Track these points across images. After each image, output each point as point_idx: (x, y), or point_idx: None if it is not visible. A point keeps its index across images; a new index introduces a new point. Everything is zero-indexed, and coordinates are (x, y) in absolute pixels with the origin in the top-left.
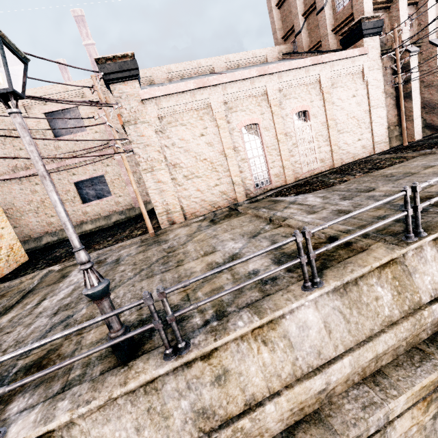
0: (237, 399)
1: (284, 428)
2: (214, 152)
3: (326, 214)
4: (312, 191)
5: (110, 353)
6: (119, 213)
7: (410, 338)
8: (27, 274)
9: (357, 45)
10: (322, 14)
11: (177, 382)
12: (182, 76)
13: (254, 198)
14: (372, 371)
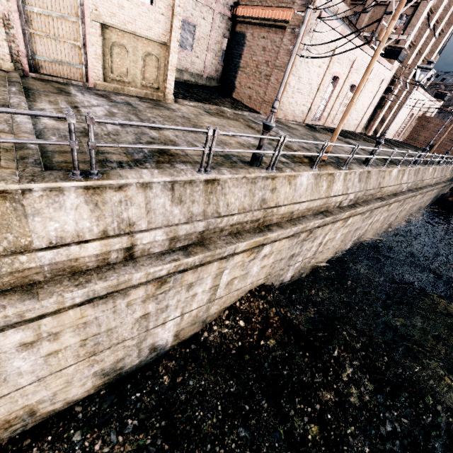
0: (382, 184)
1: (377, 197)
2: (316, 83)
3: None
4: (347, 138)
5: (360, 163)
6: (190, 74)
7: (394, 191)
8: (189, 100)
9: (391, 61)
10: (387, 17)
11: (381, 174)
12: None
13: (315, 126)
14: (387, 195)
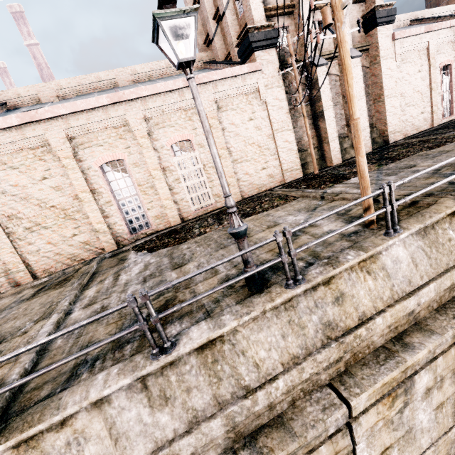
0: None
1: None
2: (65, 197)
3: (86, 314)
4: (162, 248)
5: None
6: None
7: None
8: None
9: (252, 59)
10: (225, 20)
11: None
12: (78, 93)
13: (119, 250)
14: None
